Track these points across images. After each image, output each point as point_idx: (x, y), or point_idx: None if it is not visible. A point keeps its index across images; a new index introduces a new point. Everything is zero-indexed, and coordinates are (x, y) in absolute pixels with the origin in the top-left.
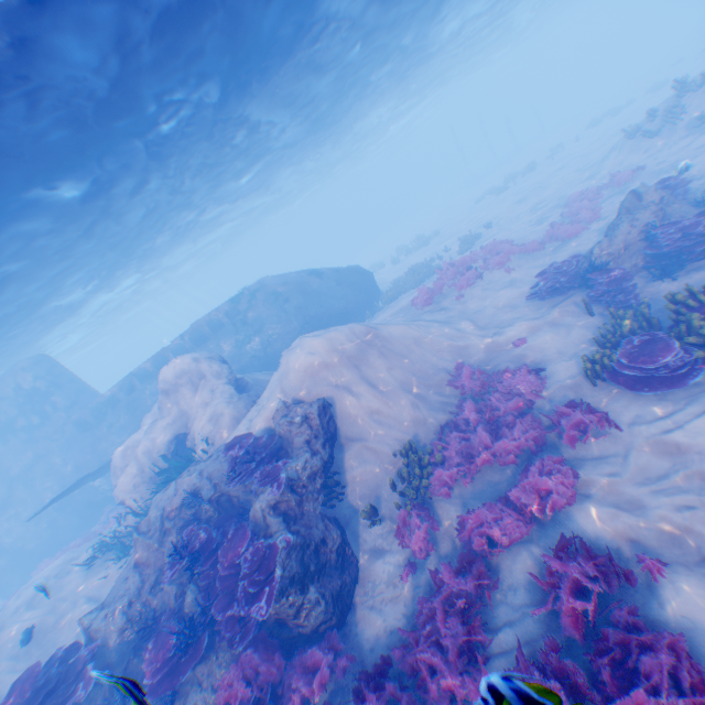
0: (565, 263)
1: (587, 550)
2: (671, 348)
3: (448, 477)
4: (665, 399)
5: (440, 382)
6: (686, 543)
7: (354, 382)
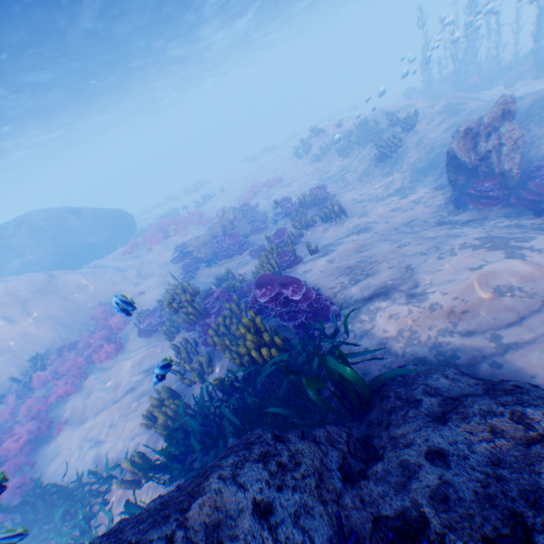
0: (183, 246)
1: (44, 419)
2: (153, 316)
3: (46, 377)
4: (146, 341)
5: (86, 315)
6: (83, 415)
7: (16, 315)
